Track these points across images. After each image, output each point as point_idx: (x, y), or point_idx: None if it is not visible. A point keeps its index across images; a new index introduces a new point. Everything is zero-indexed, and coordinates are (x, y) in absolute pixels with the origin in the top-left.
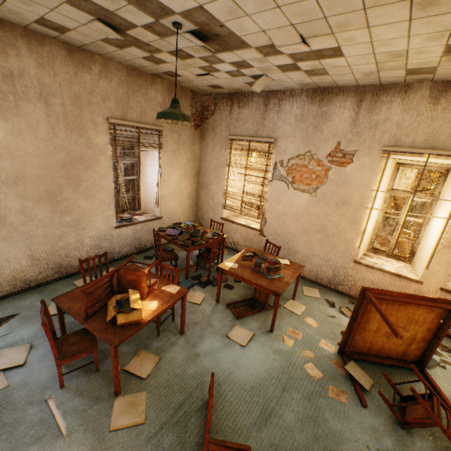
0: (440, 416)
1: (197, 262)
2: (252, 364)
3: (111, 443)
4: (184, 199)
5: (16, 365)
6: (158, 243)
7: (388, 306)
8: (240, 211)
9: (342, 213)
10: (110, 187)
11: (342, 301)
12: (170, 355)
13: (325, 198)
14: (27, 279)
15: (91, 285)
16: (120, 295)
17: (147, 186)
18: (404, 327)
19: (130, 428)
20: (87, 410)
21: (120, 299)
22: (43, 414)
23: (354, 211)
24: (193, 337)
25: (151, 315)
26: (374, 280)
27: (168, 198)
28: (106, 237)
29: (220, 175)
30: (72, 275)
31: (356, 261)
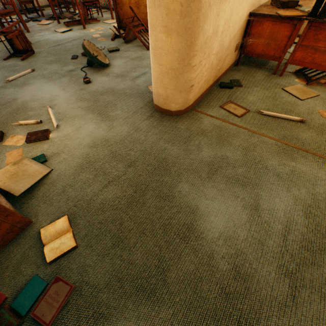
0: (133, 25)
1: (51, 6)
2: (63, 37)
3: None
4: None
5: None
6: None
7: None
8: None
9: None
10: None
11: None
12: None
13: None
14: None
15: None
16: None
17: None
18: None
19: None
20: None
21: None
22: None
23: None
24: (34, 33)
25: None
26: None
27: None
28: None
29: None
30: None
31: None
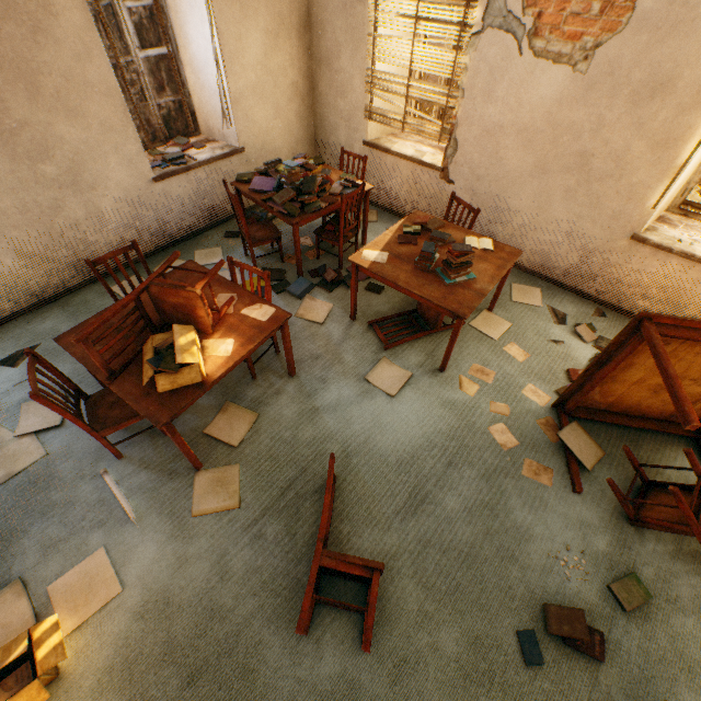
0: None
1: (318, 244)
2: (403, 425)
3: (196, 532)
4: (285, 99)
5: (51, 426)
6: (237, 211)
7: (682, 348)
8: (403, 125)
9: (643, 121)
10: (109, 85)
11: (582, 311)
12: (274, 411)
13: (609, 78)
14: (33, 288)
15: (95, 327)
16: (161, 337)
17: (198, 72)
18: (698, 379)
19: (219, 513)
20: (159, 489)
21: (157, 348)
22: (101, 492)
23: (676, 112)
24: (310, 382)
25: (223, 367)
26: (662, 276)
27: (249, 101)
28: (143, 202)
29: (356, 24)
30: (108, 275)
31: (636, 236)
